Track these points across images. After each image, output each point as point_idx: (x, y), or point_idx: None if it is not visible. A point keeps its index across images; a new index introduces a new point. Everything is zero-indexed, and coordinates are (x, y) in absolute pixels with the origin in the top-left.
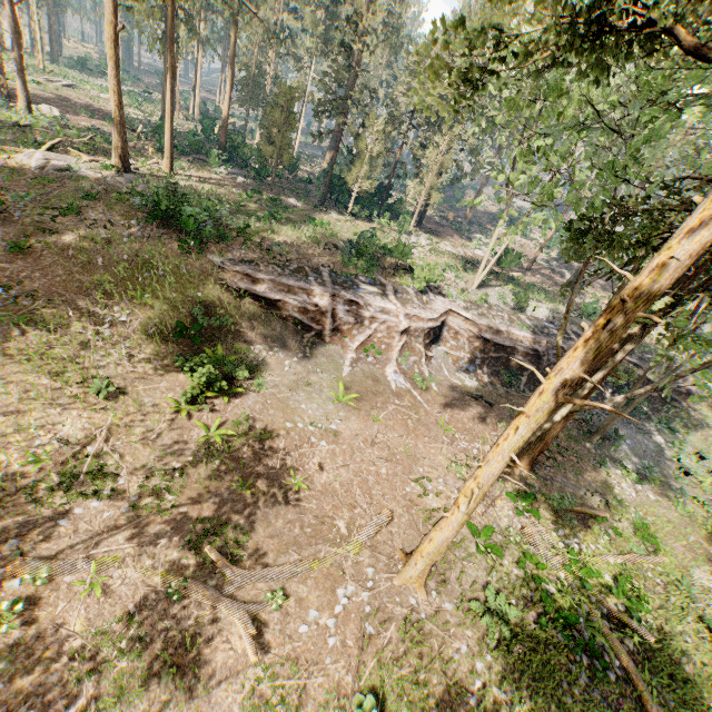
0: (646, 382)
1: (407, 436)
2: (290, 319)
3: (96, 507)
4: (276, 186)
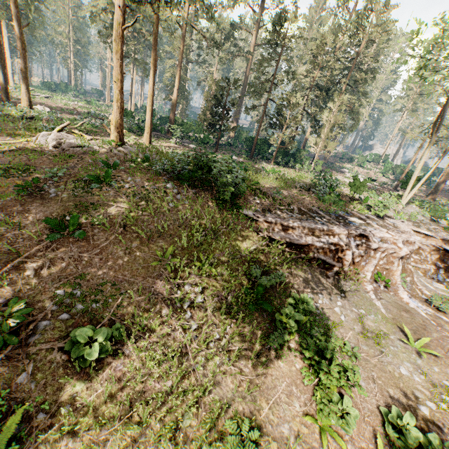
0: None
1: None
2: (313, 260)
3: None
4: (213, 149)
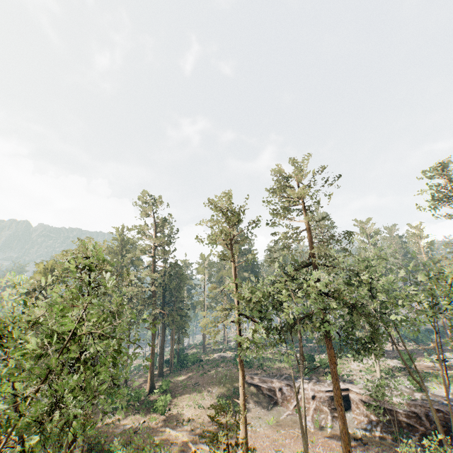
0: None
1: (289, 439)
2: (266, 395)
3: (185, 427)
4: None
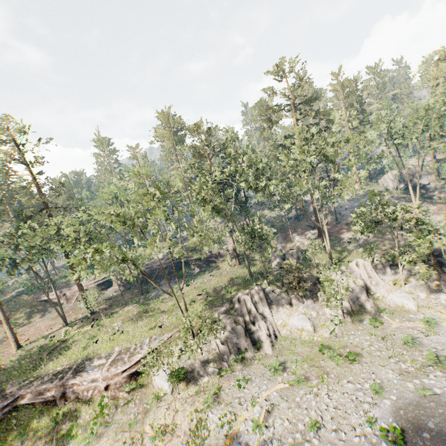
0: (194, 260)
1: (61, 320)
2: (55, 302)
3: None
4: None
